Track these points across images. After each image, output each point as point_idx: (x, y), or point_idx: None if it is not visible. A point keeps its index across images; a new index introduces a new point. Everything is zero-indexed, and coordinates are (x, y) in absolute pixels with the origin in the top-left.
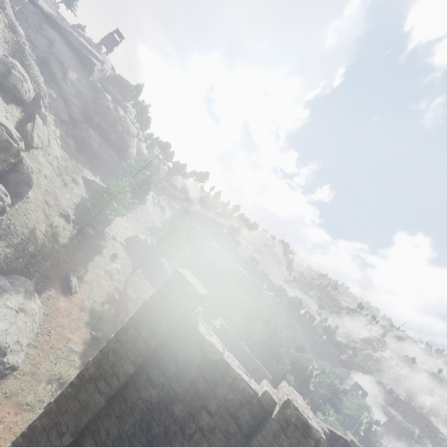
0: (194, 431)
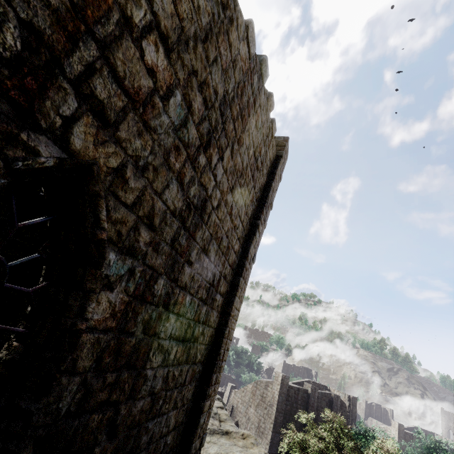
0: (299, 406)
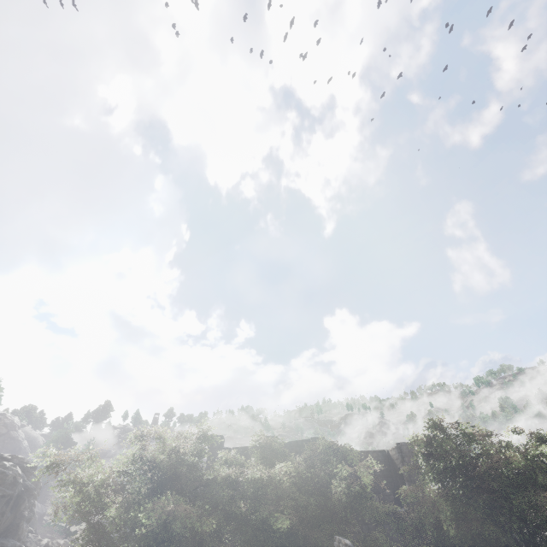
0: None
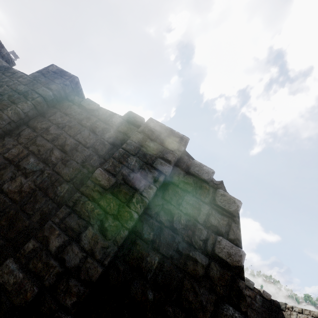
0: None
